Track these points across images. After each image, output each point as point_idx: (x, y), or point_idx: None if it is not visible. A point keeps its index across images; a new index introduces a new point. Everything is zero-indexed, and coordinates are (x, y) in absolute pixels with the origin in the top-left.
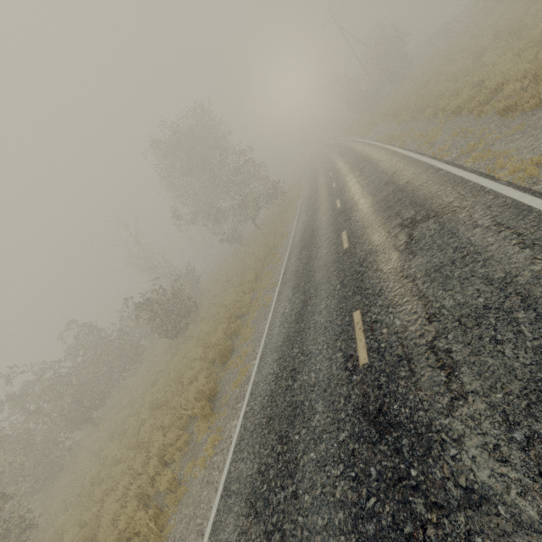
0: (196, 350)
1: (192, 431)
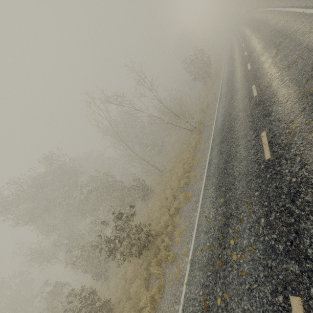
0: None
1: None
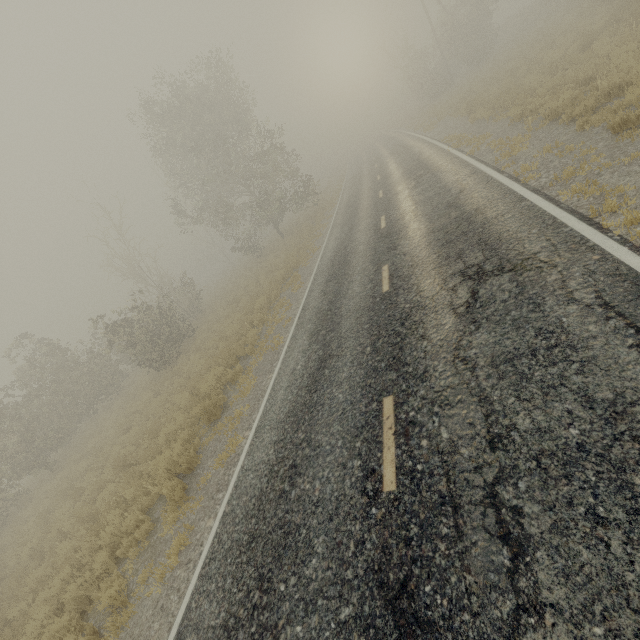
0: (181, 395)
1: (158, 517)
